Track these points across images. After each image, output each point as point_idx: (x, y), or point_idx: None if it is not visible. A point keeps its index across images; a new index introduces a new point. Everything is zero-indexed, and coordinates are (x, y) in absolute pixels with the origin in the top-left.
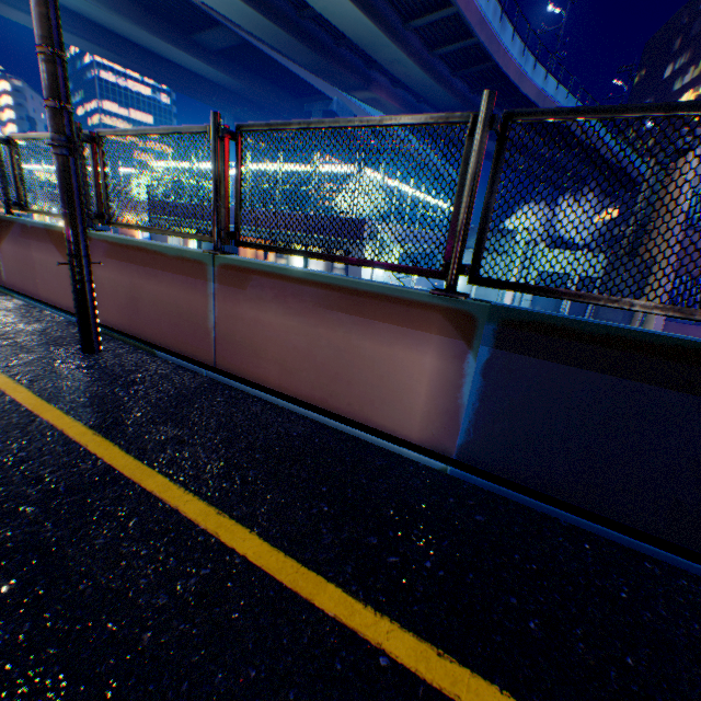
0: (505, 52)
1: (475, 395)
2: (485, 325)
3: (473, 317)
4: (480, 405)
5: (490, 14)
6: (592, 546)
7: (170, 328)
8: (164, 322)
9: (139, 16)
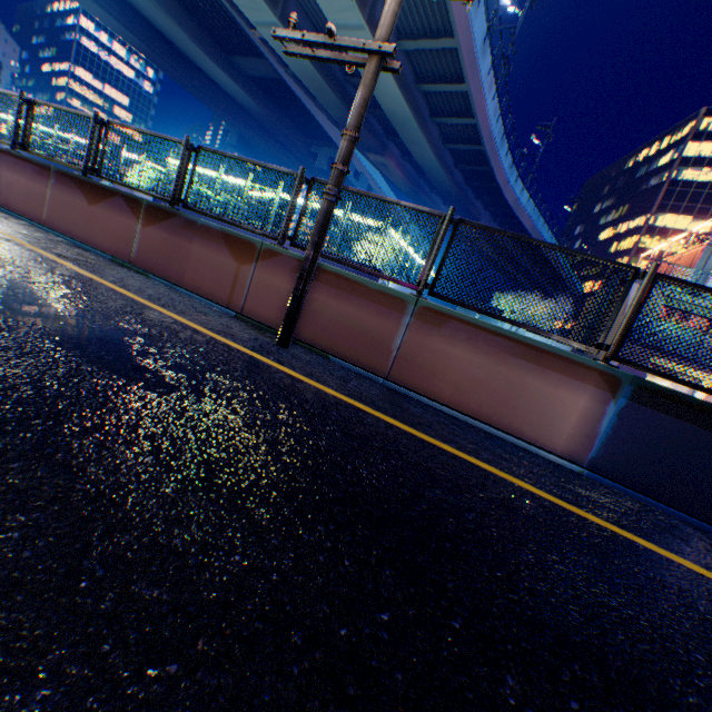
0: (499, 163)
1: (609, 427)
2: (626, 386)
3: (619, 380)
4: (611, 434)
5: (496, 132)
6: (678, 521)
7: (346, 340)
8: (342, 335)
9: (188, 24)
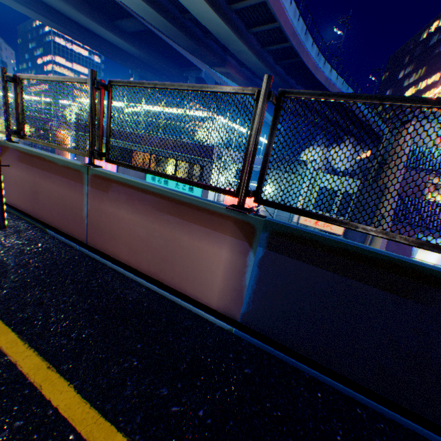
0: (307, 53)
1: (254, 280)
2: (261, 233)
3: (254, 226)
4: (256, 287)
5: (299, 30)
6: (322, 394)
7: (58, 214)
8: (55, 210)
9: (79, 5)
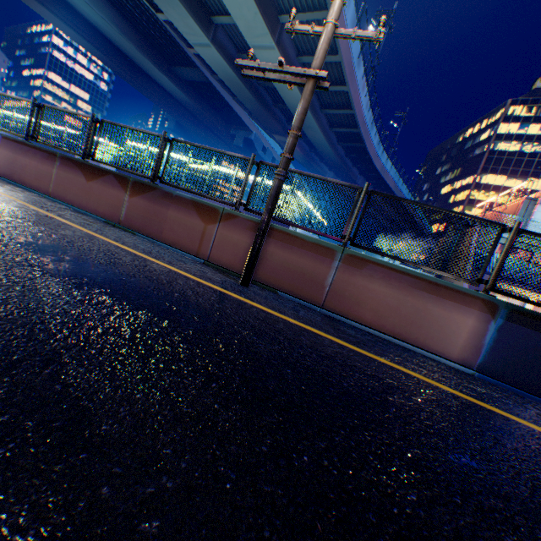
0: (370, 140)
1: (491, 340)
2: (502, 310)
3: (497, 305)
4: (493, 345)
5: (367, 119)
6: None
7: (290, 279)
8: (286, 275)
9: (140, 43)
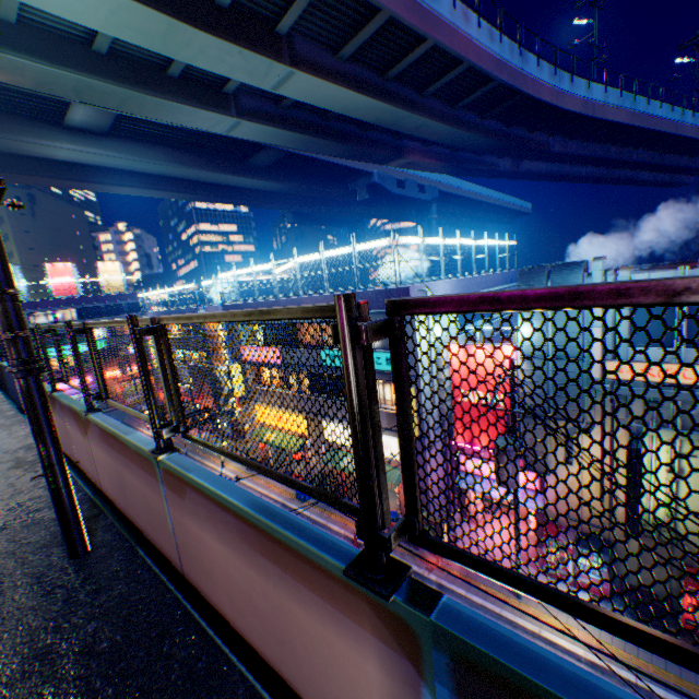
0: (533, 80)
1: None
2: (433, 650)
3: (412, 628)
4: None
5: (506, 54)
6: None
7: (148, 519)
8: (143, 512)
9: (204, 163)
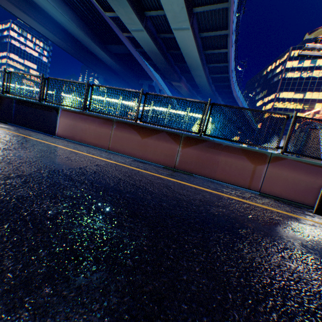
0: (232, 80)
1: None
2: None
3: None
4: None
5: (232, 68)
6: None
7: None
8: None
9: (88, 32)
